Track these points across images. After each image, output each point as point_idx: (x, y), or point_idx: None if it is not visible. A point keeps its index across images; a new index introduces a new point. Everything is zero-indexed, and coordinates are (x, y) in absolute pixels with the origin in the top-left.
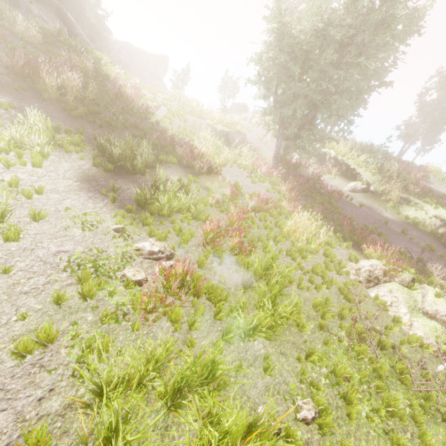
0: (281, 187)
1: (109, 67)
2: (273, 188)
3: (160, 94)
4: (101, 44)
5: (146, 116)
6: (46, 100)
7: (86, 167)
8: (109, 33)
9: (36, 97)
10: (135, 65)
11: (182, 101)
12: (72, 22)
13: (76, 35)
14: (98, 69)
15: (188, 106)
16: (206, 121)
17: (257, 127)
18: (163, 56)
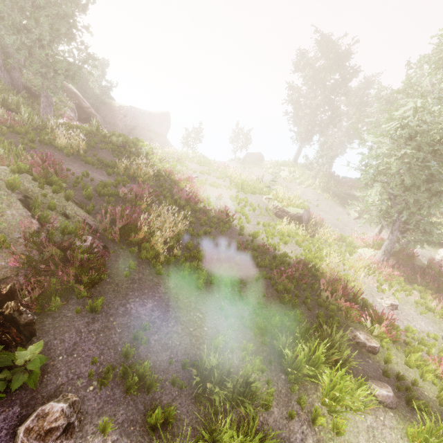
0: (435, 305)
1: (155, 159)
2: (416, 302)
3: (188, 163)
4: (105, 111)
5: (229, 223)
6: (161, 274)
7: (310, 439)
8: (111, 99)
9: (148, 273)
10: (141, 127)
11: (216, 169)
12: (79, 97)
13: (82, 108)
14: (150, 167)
15: (239, 183)
16: (271, 203)
17: (291, 182)
18: (165, 113)
